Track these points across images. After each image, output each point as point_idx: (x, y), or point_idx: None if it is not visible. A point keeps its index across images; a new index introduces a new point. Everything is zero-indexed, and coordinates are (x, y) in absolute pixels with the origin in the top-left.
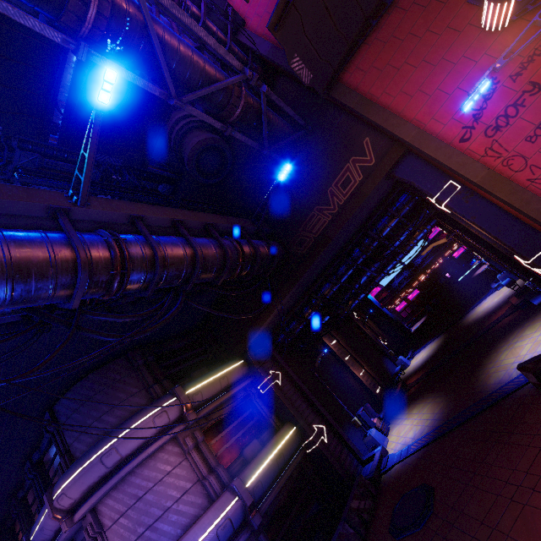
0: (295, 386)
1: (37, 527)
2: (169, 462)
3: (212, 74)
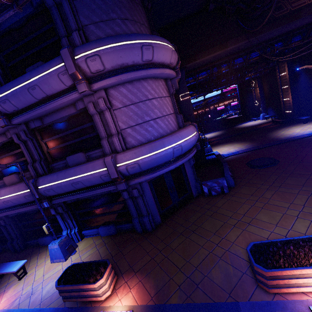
0: None
1: (17, 87)
2: (164, 91)
3: None
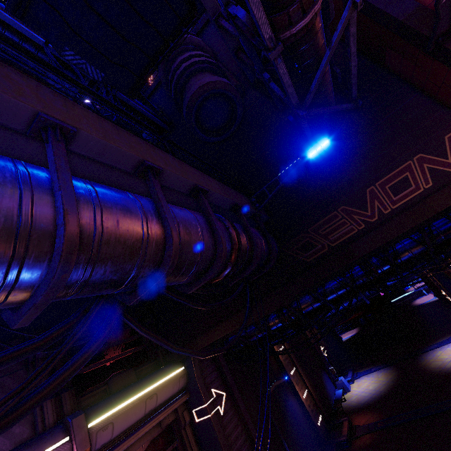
0: (237, 415)
1: None
2: None
3: None
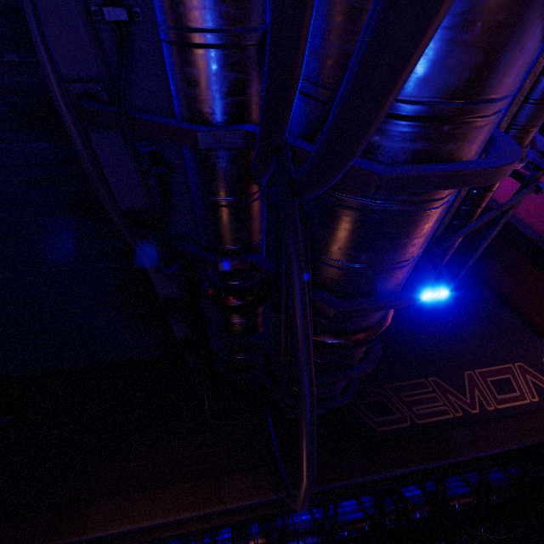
0: None
1: None
2: None
3: None
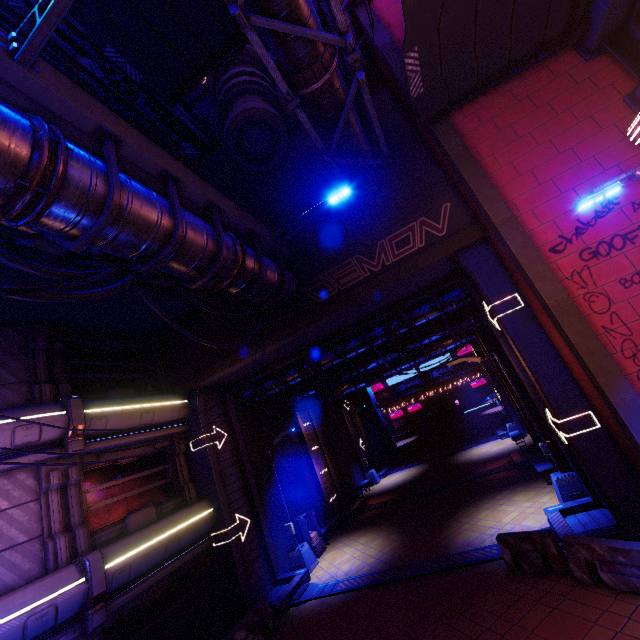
0: (237, 458)
1: None
2: (9, 496)
3: (304, 14)
